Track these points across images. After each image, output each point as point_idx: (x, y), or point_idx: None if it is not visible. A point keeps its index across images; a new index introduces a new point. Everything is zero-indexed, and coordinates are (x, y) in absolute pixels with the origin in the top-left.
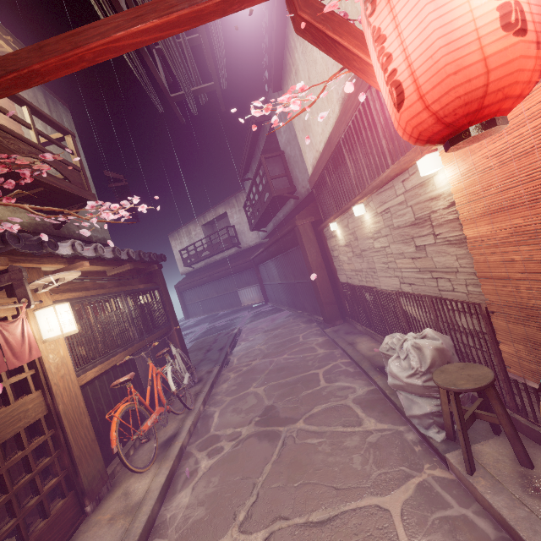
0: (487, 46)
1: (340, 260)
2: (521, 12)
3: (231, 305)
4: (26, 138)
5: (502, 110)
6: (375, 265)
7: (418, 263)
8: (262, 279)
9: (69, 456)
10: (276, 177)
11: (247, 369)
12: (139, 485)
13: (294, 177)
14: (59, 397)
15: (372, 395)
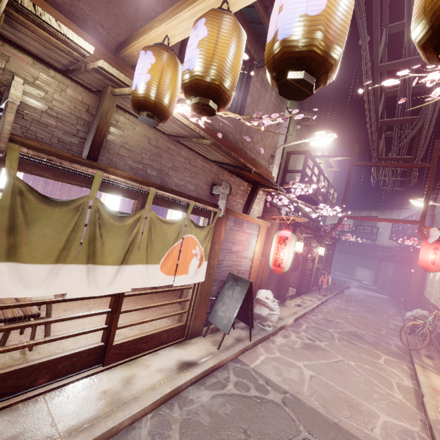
0: (428, 263)
1: (427, 285)
2: (435, 262)
3: (346, 272)
4: (330, 199)
5: (431, 271)
6: (433, 292)
7: (438, 295)
8: (379, 270)
9: (310, 279)
10: None
11: (352, 299)
12: (319, 296)
13: None
14: (314, 267)
15: (400, 326)
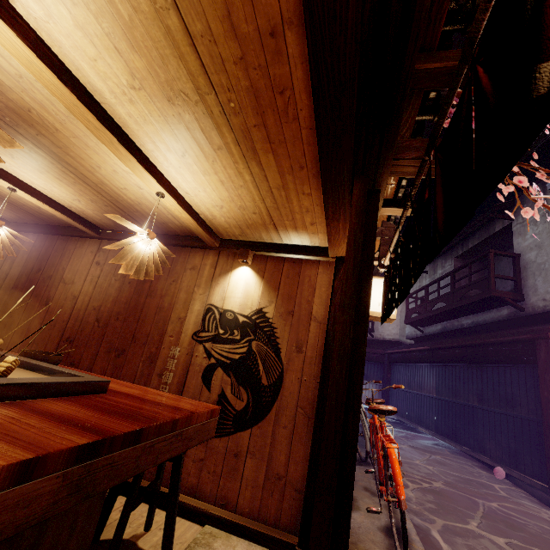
0: None
1: None
2: None
3: None
4: None
5: None
6: None
7: None
8: (391, 380)
9: None
10: (502, 276)
11: (431, 488)
12: None
13: (527, 285)
14: None
15: None
